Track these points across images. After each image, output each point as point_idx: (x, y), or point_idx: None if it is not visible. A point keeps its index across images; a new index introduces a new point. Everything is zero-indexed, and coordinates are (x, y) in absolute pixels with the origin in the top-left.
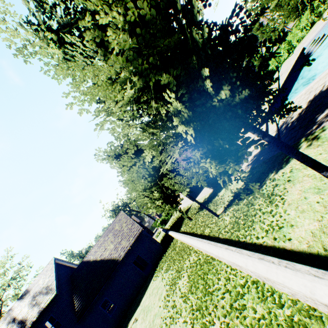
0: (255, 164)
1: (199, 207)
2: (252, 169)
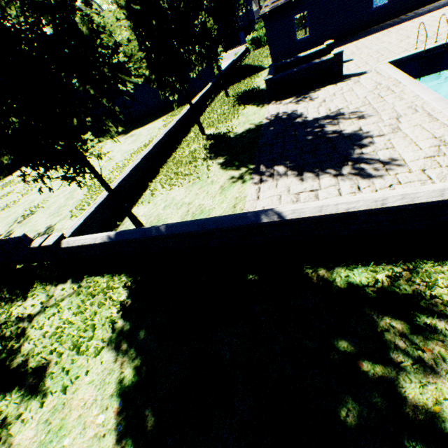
0: (263, 128)
1: (246, 91)
2: (257, 129)
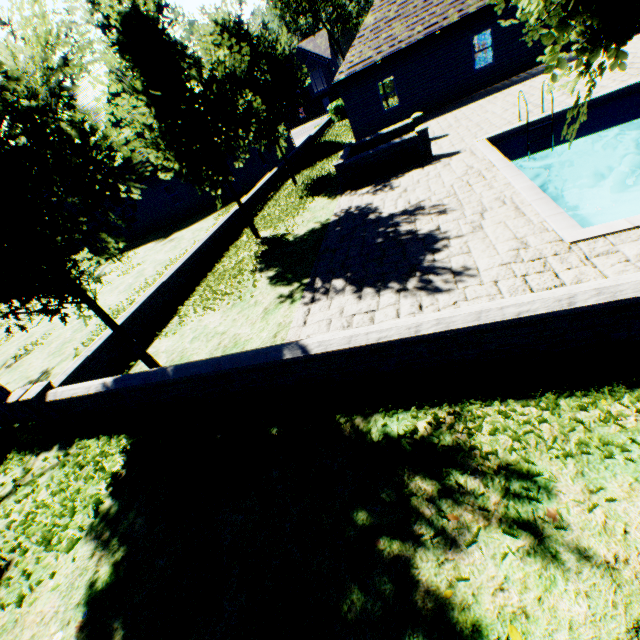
0: (330, 228)
1: (319, 177)
2: (321, 229)
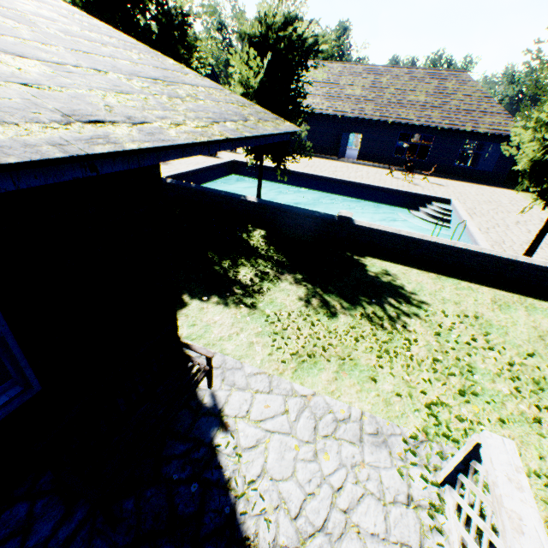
0: None
1: None
2: None
